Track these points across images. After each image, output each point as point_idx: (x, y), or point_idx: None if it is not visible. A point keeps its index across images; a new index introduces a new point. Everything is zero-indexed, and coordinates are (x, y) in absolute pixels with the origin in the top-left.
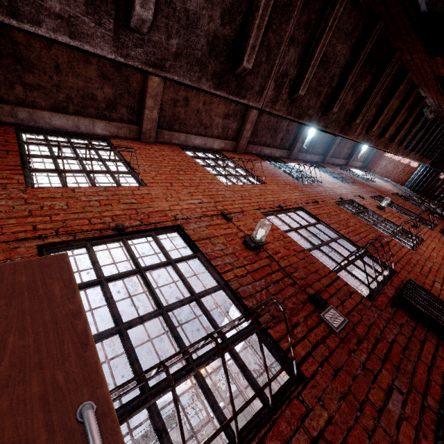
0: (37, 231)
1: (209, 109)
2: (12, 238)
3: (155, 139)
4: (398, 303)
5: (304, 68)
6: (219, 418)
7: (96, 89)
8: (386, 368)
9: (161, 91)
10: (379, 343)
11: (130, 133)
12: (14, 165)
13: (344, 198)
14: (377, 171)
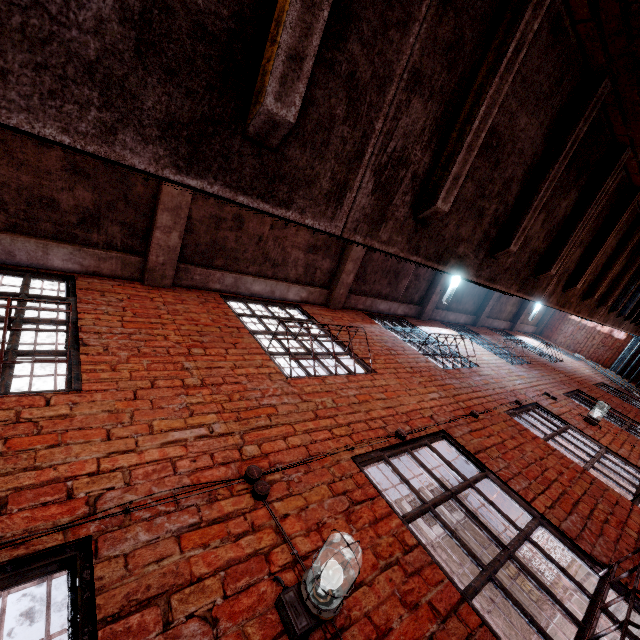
0: None
1: (281, 237)
2: None
3: (174, 281)
4: None
5: (449, 151)
6: None
7: (58, 190)
8: None
9: (189, 202)
10: None
11: (125, 269)
12: None
13: (522, 399)
14: (560, 340)
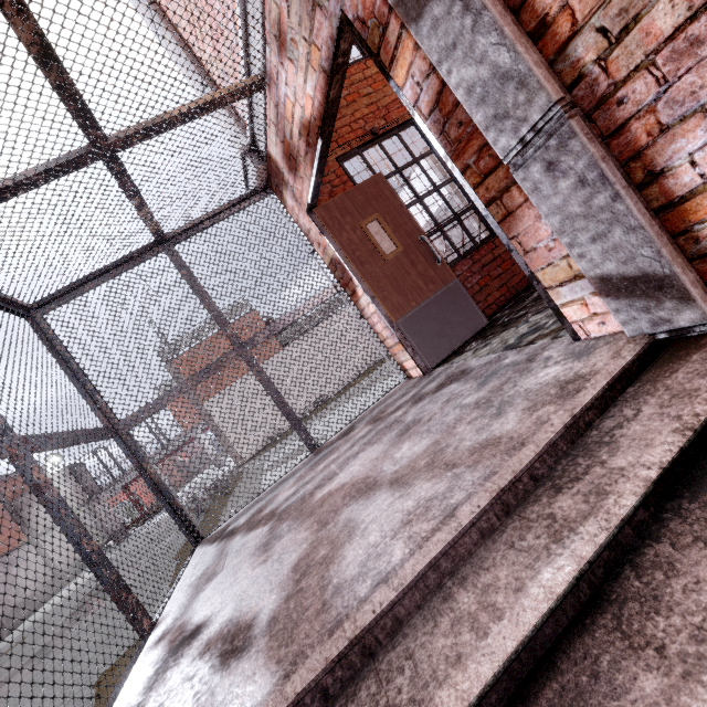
0: None
1: None
2: None
3: None
4: None
5: None
6: (454, 249)
7: None
8: None
9: None
10: None
11: None
12: None
13: None
14: None
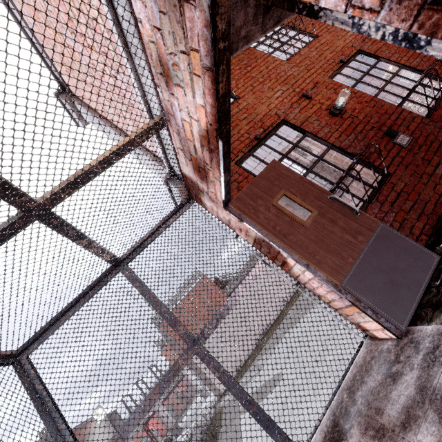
0: None
1: None
2: None
3: None
4: None
5: None
6: (357, 198)
7: None
8: (436, 156)
9: None
10: (433, 144)
11: None
12: None
13: None
14: None
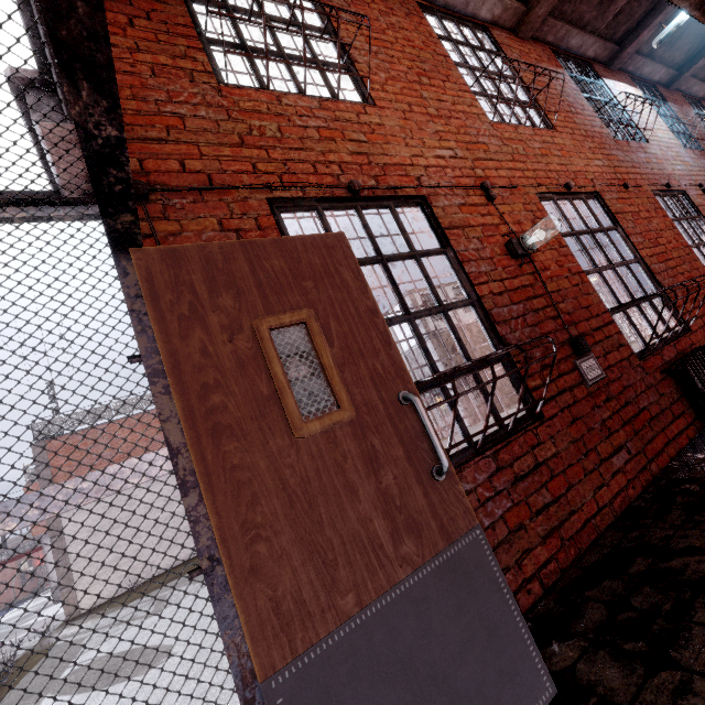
0: (259, 174)
1: None
2: (236, 181)
3: None
4: (672, 370)
5: None
6: (462, 428)
7: None
8: (625, 430)
9: None
10: (629, 407)
11: None
12: (184, 25)
13: (673, 184)
14: None
